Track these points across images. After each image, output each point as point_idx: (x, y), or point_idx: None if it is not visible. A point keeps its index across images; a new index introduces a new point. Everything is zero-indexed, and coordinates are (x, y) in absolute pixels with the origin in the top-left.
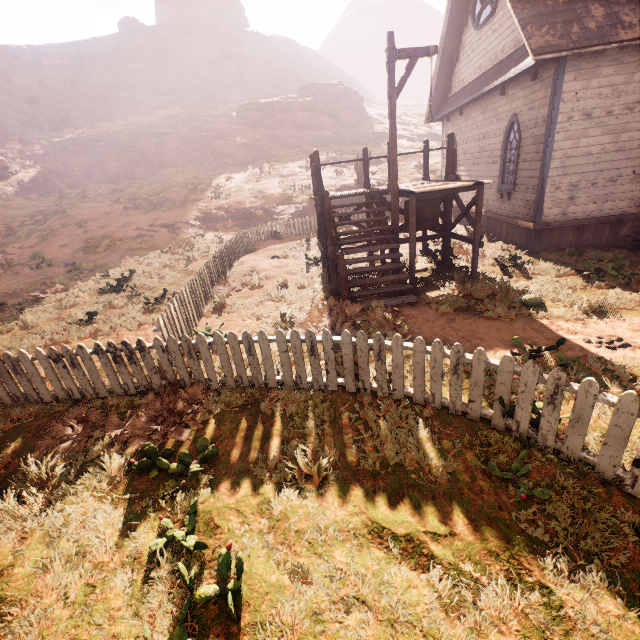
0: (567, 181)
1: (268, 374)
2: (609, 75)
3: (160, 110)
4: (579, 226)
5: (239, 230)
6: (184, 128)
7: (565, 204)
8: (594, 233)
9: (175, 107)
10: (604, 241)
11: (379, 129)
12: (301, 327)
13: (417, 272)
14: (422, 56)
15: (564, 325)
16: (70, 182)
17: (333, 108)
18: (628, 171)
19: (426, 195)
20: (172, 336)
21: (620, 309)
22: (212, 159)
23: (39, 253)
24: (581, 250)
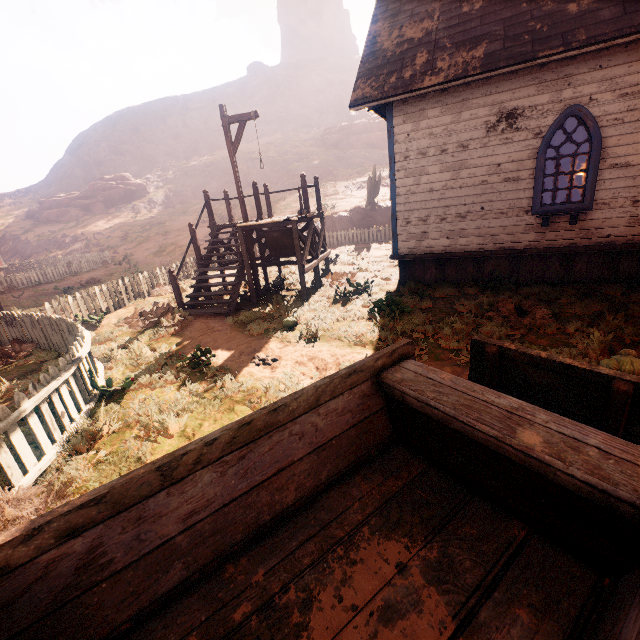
0: (416, 216)
1: (63, 344)
2: (436, 116)
3: (264, 137)
4: (440, 260)
5: None
6: (274, 153)
7: (419, 238)
8: (457, 268)
9: (276, 134)
10: (470, 277)
11: None
12: (125, 320)
13: (290, 291)
14: (247, 119)
15: (272, 344)
16: (182, 199)
17: None
18: (476, 207)
19: (249, 228)
20: (24, 313)
21: (335, 339)
22: (285, 179)
23: (131, 254)
24: (437, 284)
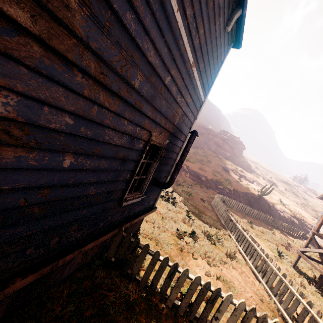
0: None
1: None
2: None
3: None
4: None
5: (192, 181)
6: None
7: None
8: None
9: None
10: None
11: (250, 165)
12: None
13: None
14: None
15: None
16: None
17: (233, 146)
18: None
19: None
20: None
21: None
22: None
23: None
24: None
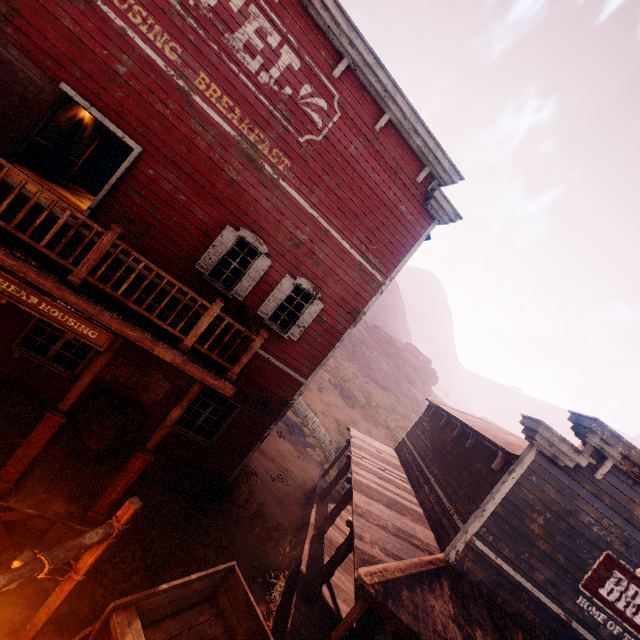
0: None
1: None
2: None
3: None
4: None
5: None
6: None
7: None
8: None
9: None
10: None
11: None
12: None
13: None
14: None
15: None
16: None
17: (426, 380)
18: None
19: None
20: None
21: None
22: (362, 363)
23: (310, 408)
24: None
